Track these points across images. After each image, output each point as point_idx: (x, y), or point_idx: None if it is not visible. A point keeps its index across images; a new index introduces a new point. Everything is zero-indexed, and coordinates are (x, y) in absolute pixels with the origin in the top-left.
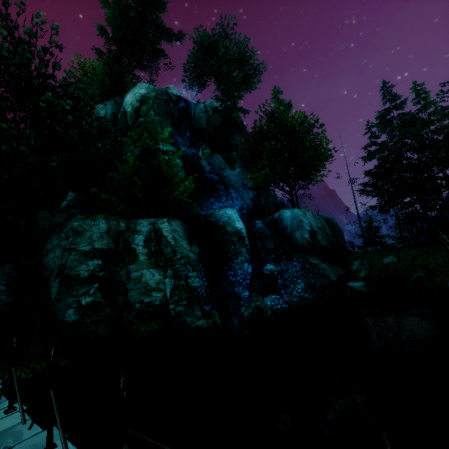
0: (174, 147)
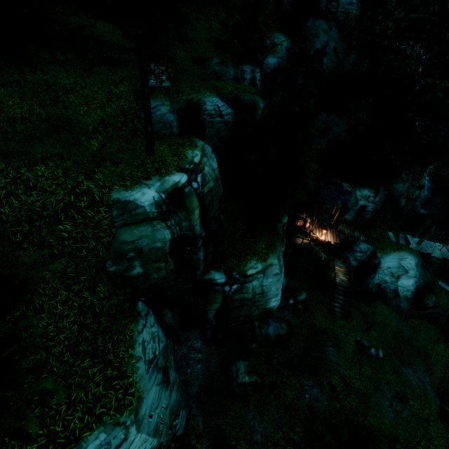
0: None
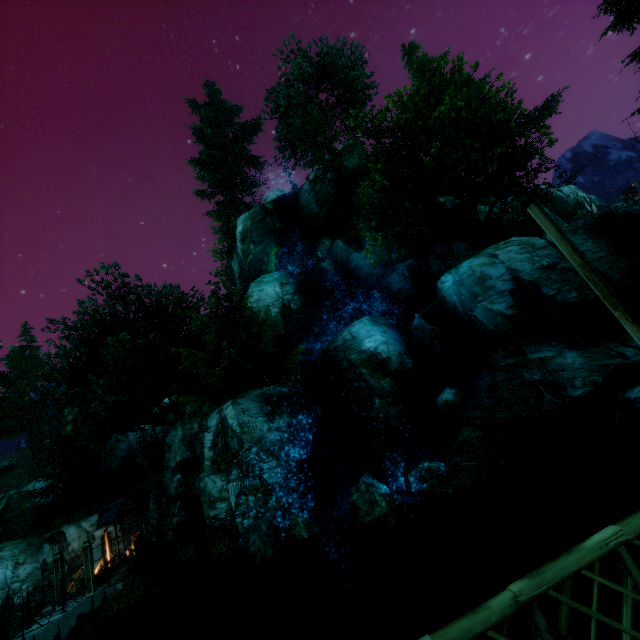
0: (281, 272)
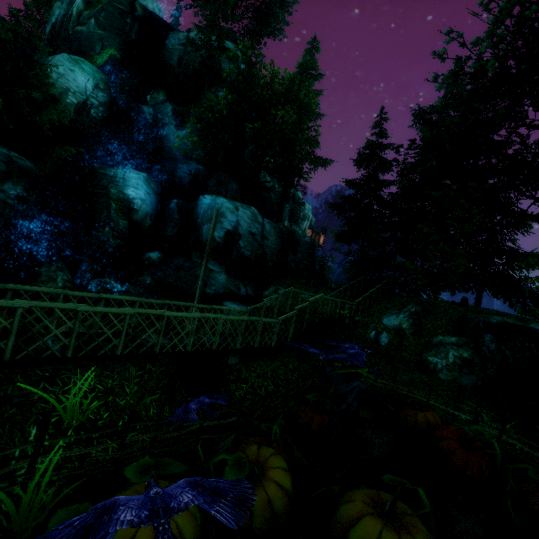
0: (104, 76)
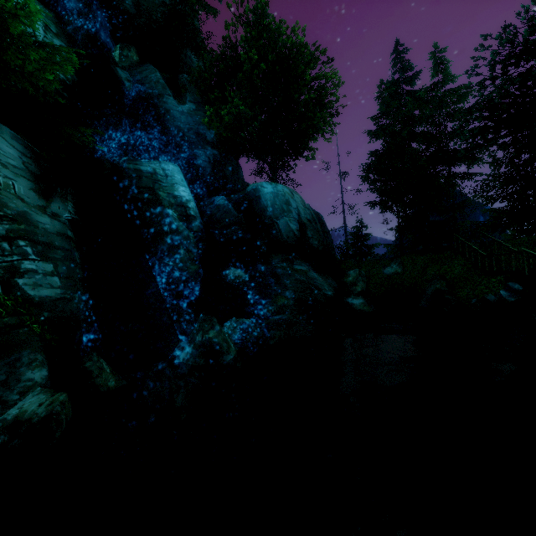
0: (48, 11)
